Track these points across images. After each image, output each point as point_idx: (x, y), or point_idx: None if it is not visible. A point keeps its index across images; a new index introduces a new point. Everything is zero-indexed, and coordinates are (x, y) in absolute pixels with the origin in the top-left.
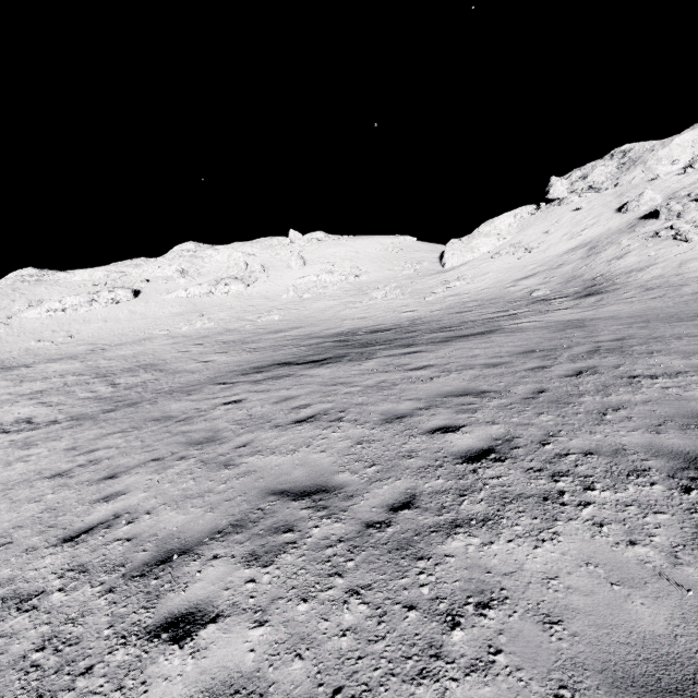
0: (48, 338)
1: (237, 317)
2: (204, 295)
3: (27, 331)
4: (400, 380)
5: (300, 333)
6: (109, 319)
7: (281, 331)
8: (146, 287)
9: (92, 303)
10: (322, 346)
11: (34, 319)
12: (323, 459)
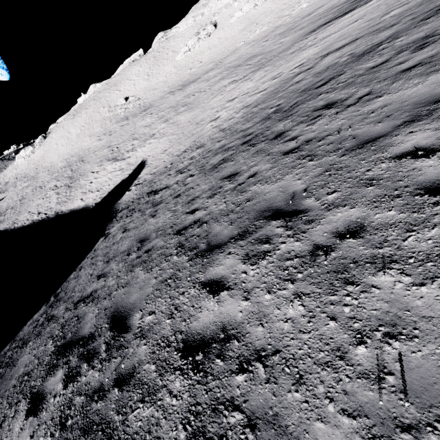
0: (192, 67)
1: (278, 17)
2: (252, 9)
3: (183, 66)
4: (382, 2)
5: (324, 9)
6: (211, 47)
7: (311, 13)
8: (217, 19)
9: (199, 41)
10: (342, 9)
11: (181, 60)
12: (352, 28)
